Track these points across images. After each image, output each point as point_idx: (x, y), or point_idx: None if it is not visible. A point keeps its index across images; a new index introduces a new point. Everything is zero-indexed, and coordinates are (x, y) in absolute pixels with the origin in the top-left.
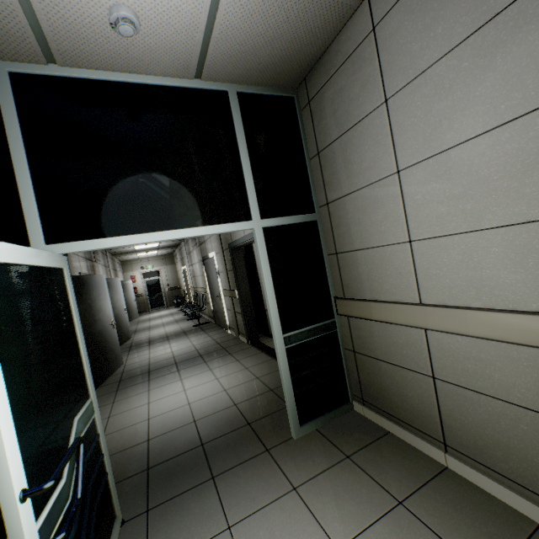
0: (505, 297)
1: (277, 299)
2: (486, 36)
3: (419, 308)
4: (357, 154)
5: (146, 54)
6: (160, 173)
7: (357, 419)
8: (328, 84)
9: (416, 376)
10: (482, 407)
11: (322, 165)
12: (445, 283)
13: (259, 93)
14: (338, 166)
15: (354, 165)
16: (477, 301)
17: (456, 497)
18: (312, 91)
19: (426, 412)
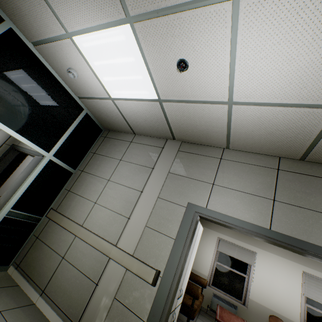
0: (104, 233)
1: (26, 191)
2: (142, 168)
3: (80, 227)
4: (104, 165)
5: (69, 79)
6: (31, 107)
7: (5, 275)
8: (114, 139)
9: (57, 256)
10: (71, 272)
11: (92, 158)
12: (94, 222)
13: (94, 119)
14: (96, 163)
15: (101, 167)
16: (97, 232)
17: (30, 313)
18: (109, 135)
19: (48, 274)
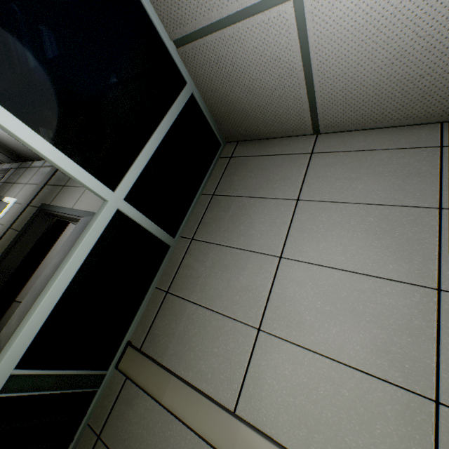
0: None
1: (57, 306)
2: (392, 213)
3: (233, 421)
4: (250, 219)
5: None
6: (54, 37)
7: None
8: (256, 158)
9: None
10: None
11: (211, 206)
12: (277, 402)
13: (205, 114)
14: (225, 216)
15: (241, 225)
16: (304, 448)
17: None
18: (239, 153)
19: None
